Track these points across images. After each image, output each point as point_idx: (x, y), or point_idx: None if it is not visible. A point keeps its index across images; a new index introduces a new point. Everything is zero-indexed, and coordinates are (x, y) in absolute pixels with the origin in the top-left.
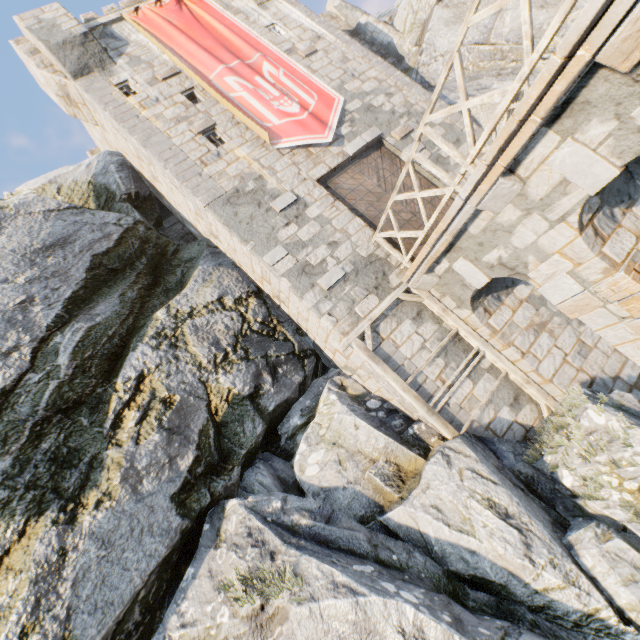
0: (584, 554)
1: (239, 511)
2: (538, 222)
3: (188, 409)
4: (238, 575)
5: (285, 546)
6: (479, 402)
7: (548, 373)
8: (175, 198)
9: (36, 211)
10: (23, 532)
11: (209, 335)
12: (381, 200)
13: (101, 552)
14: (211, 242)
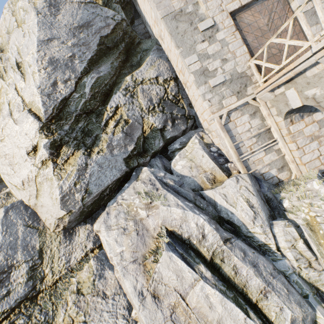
0: (276, 228)
1: (147, 172)
2: None
3: (134, 127)
4: (144, 191)
5: (162, 188)
6: (263, 163)
7: (305, 161)
8: (145, 7)
9: (74, 1)
10: (73, 154)
11: (148, 95)
12: (264, 36)
13: (98, 169)
14: (158, 42)
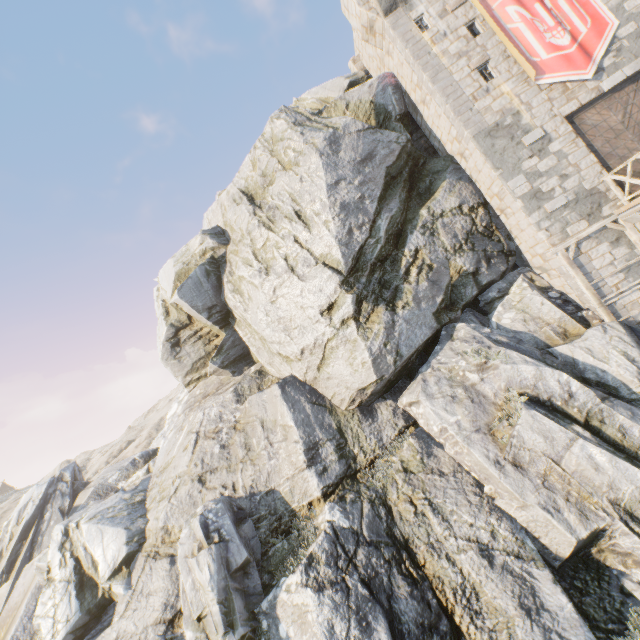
0: None
1: (466, 328)
2: None
3: (440, 273)
4: (471, 350)
5: (496, 346)
6: (639, 307)
7: None
8: (437, 122)
9: (352, 132)
10: (373, 310)
11: (451, 231)
12: (619, 137)
13: (407, 326)
14: (454, 159)
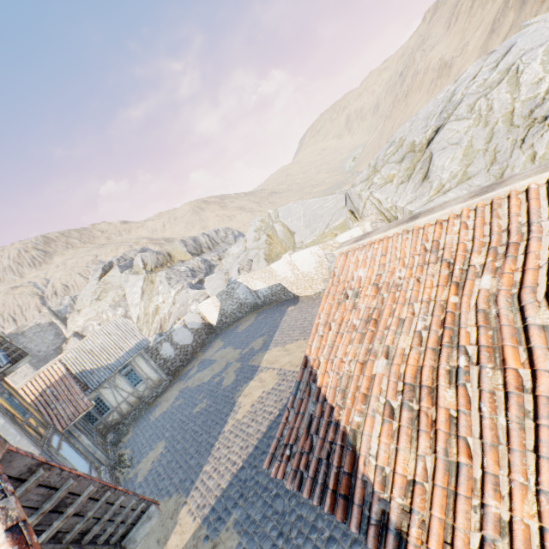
0: None
1: None
2: None
3: None
4: None
5: None
6: None
7: None
8: None
9: None
10: None
11: None
12: None
13: None
14: None
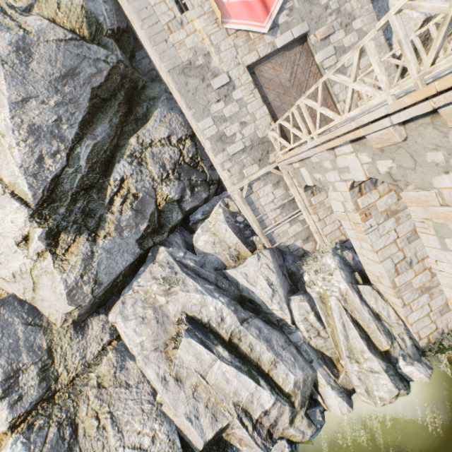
0: (292, 303)
1: (165, 253)
2: (337, 175)
3: (146, 202)
4: (161, 276)
5: (181, 271)
6: (289, 235)
7: (327, 232)
8: (146, 46)
9: (50, 39)
10: (75, 240)
11: (160, 160)
12: (286, 94)
13: (107, 255)
14: (168, 88)
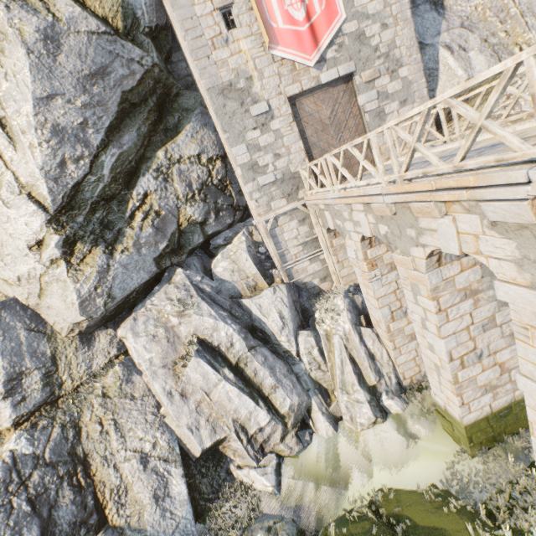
0: (300, 337)
1: (182, 275)
2: (352, 226)
3: (168, 221)
4: (177, 298)
5: (197, 295)
6: (307, 272)
7: (343, 274)
8: (186, 53)
9: (82, 30)
10: (91, 251)
11: (187, 179)
12: (324, 131)
13: (123, 270)
14: (204, 101)
